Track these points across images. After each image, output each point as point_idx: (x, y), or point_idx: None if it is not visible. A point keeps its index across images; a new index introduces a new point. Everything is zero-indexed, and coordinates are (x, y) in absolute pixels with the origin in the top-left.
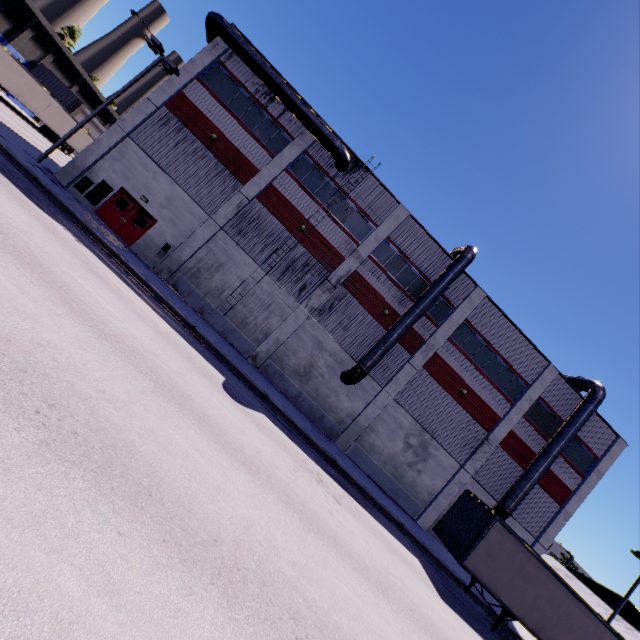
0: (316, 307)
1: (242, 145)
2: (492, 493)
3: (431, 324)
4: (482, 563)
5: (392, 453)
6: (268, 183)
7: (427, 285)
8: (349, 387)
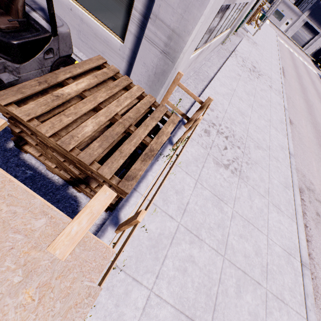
0: None
1: None
2: None
3: None
4: None
5: None
6: None
7: None
8: None
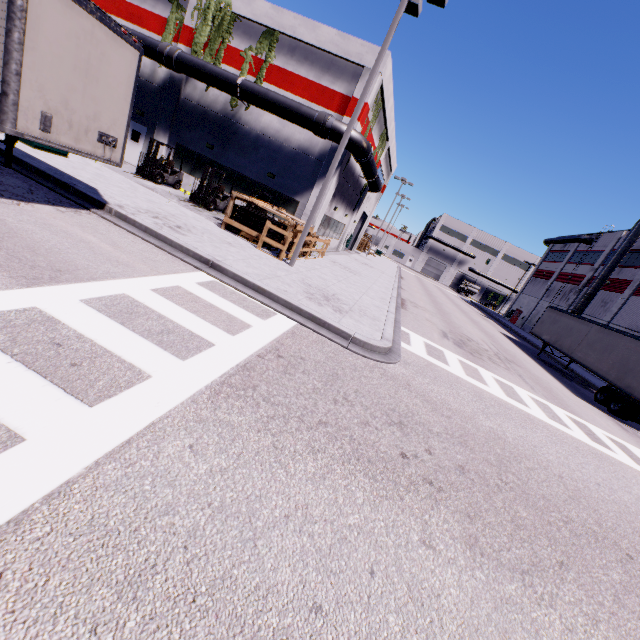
0: (570, 303)
1: (552, 268)
2: None
3: (639, 270)
4: (537, 327)
5: None
6: (558, 273)
7: (638, 253)
8: None
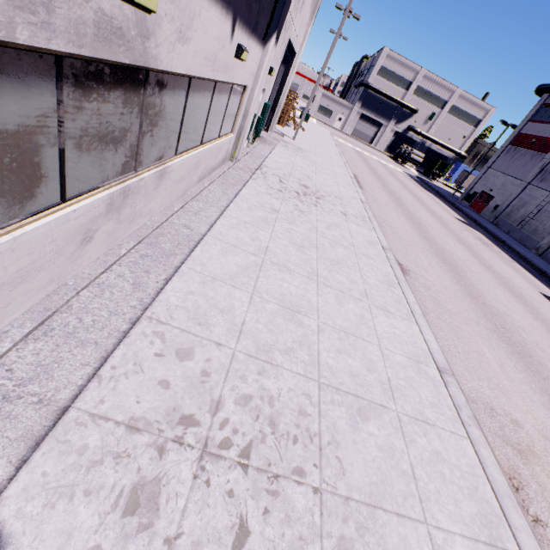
0: None
1: None
2: None
3: None
4: None
5: None
6: None
7: None
8: None
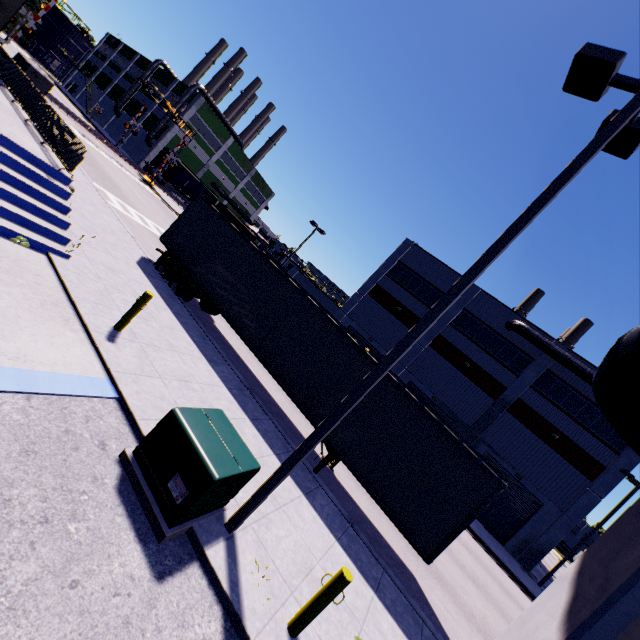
0: None
1: None
2: None
3: None
4: None
5: None
6: None
7: None
8: None
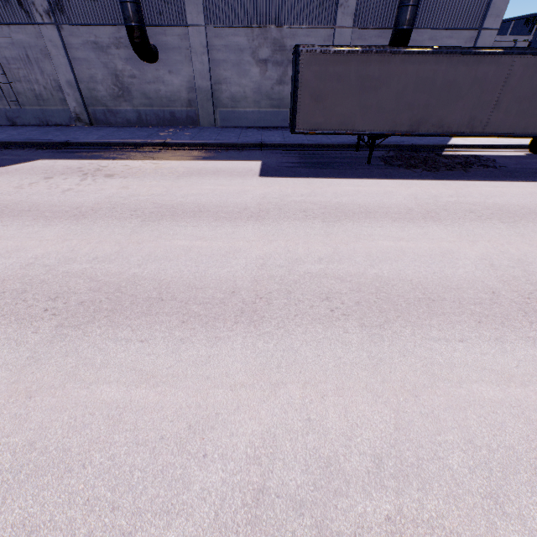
0: (48, 7)
1: None
2: (392, 24)
3: None
4: (315, 114)
5: (255, 87)
6: None
7: None
8: (162, 62)
